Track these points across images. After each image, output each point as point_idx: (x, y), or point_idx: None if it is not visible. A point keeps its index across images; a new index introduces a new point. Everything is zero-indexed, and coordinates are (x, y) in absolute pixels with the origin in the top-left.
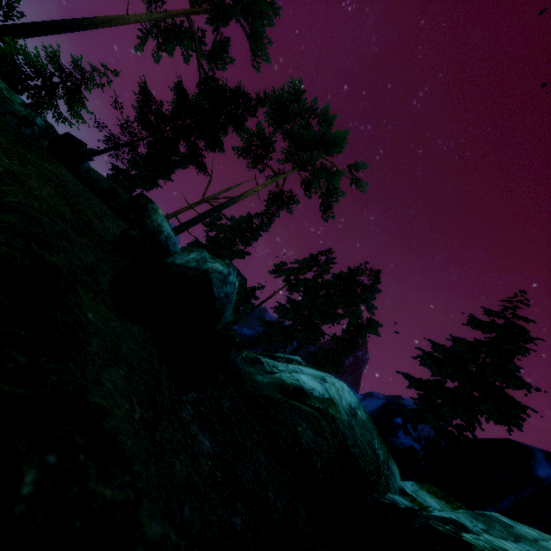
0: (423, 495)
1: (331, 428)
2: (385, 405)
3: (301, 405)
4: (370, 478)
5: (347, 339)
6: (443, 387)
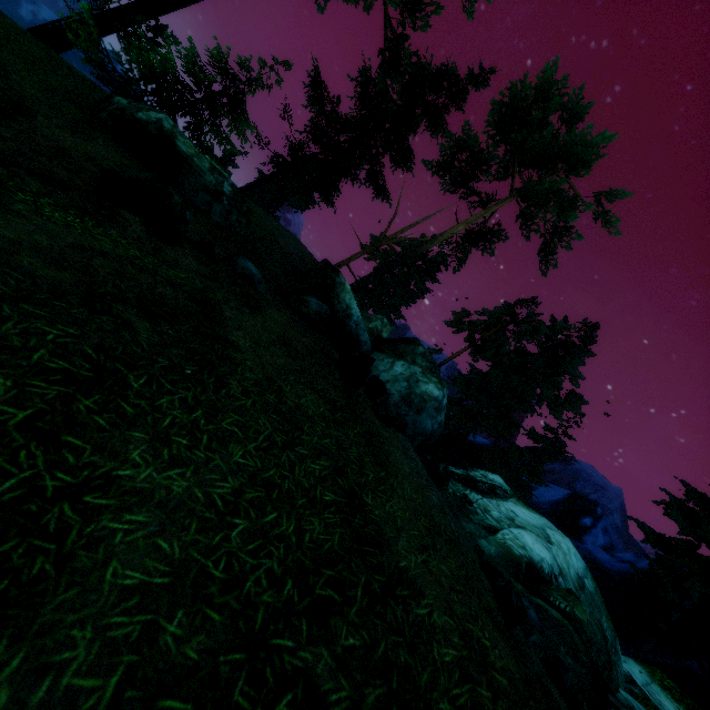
0: (656, 693)
1: (583, 642)
2: (570, 497)
3: (547, 607)
4: (603, 674)
5: (550, 439)
6: (694, 553)
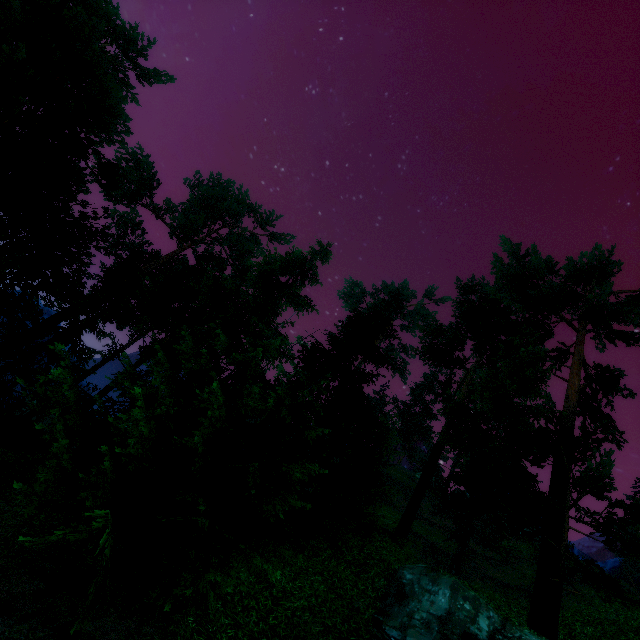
0: None
1: None
2: None
3: None
4: None
5: None
6: None
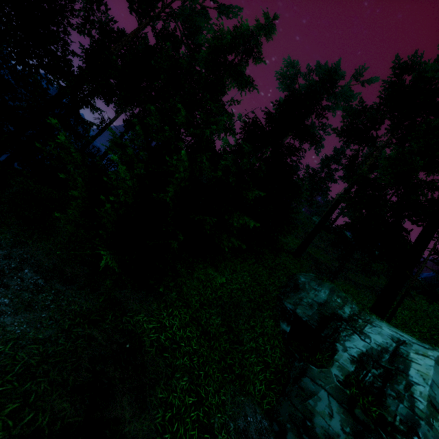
0: None
1: None
2: None
3: None
4: None
5: None
6: None
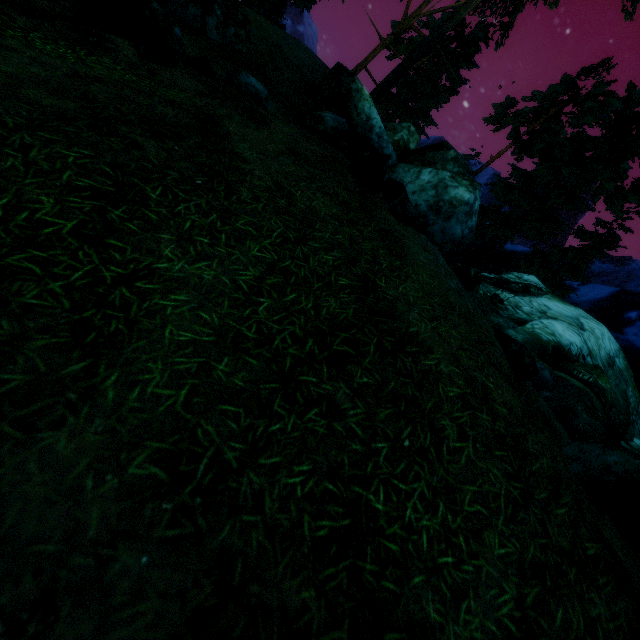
0: None
1: (602, 404)
2: (616, 294)
3: (569, 379)
4: (619, 428)
5: (601, 235)
6: None
